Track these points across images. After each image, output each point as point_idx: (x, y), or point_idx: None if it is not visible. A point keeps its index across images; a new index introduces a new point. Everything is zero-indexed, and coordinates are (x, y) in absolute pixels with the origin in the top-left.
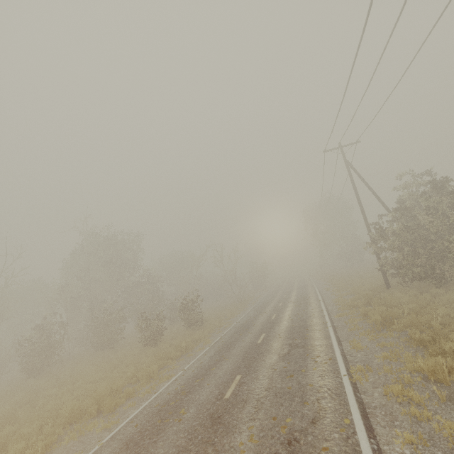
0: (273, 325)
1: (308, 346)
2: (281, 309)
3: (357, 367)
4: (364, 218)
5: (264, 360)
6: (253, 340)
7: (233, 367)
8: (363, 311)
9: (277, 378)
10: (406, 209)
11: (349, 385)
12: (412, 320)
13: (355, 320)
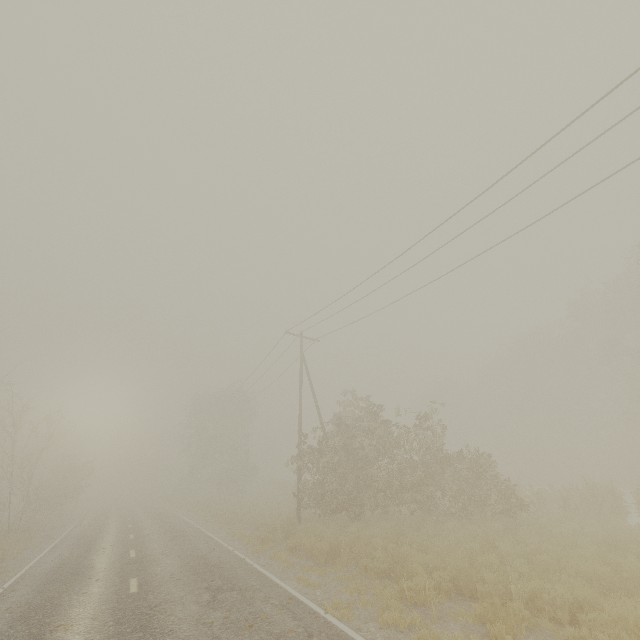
0: (144, 564)
1: (242, 587)
2: (142, 543)
3: (333, 602)
4: (300, 425)
5: (174, 613)
6: (115, 589)
7: (101, 637)
8: (292, 543)
9: (225, 634)
10: (346, 427)
11: (341, 623)
12: (360, 550)
13: (283, 556)
